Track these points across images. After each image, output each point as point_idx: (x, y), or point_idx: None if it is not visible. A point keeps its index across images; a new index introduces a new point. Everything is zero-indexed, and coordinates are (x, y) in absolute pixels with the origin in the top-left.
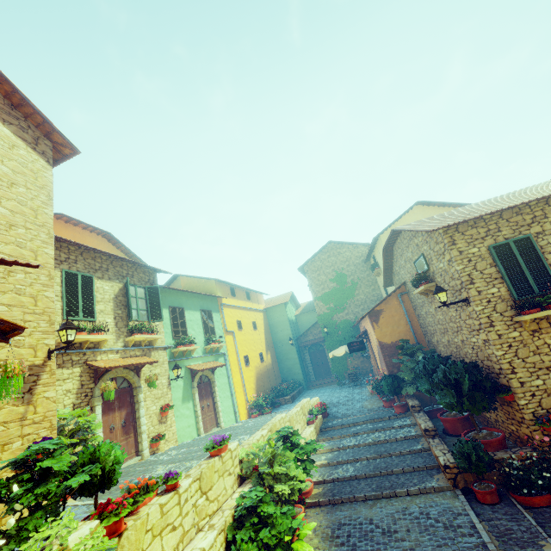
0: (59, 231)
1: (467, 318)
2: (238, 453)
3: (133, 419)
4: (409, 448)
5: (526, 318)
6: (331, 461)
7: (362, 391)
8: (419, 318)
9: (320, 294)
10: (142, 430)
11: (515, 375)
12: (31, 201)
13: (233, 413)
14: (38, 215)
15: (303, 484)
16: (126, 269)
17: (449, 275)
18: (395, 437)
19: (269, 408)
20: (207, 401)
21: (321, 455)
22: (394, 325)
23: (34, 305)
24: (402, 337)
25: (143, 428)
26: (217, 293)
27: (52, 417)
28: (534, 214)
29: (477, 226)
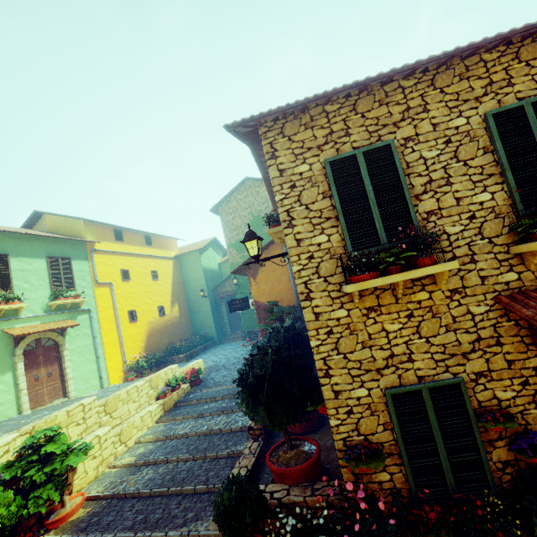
0: None
1: None
2: None
3: None
4: (231, 447)
5: (349, 289)
6: (138, 460)
7: None
8: None
9: (234, 240)
10: None
11: (329, 380)
12: None
13: (98, 378)
14: None
15: None
16: None
17: None
18: (231, 427)
19: (153, 369)
20: (49, 369)
21: (142, 446)
22: (275, 282)
23: None
24: (282, 297)
25: None
26: (86, 236)
27: None
28: (407, 104)
29: (314, 126)
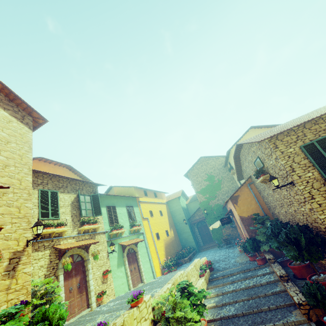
0: (41, 167)
1: (294, 194)
2: (150, 303)
3: (85, 282)
4: (271, 290)
5: None
6: (217, 304)
7: (234, 250)
8: (264, 198)
9: (199, 189)
10: (91, 289)
11: None
12: (19, 150)
13: (151, 272)
14: (23, 158)
15: (198, 324)
16: (78, 185)
17: (278, 168)
18: (260, 283)
19: (175, 267)
20: (134, 265)
21: (211, 299)
22: (248, 204)
23: (18, 212)
24: (254, 212)
25: (91, 288)
26: (135, 195)
27: (28, 286)
28: None
29: (290, 135)
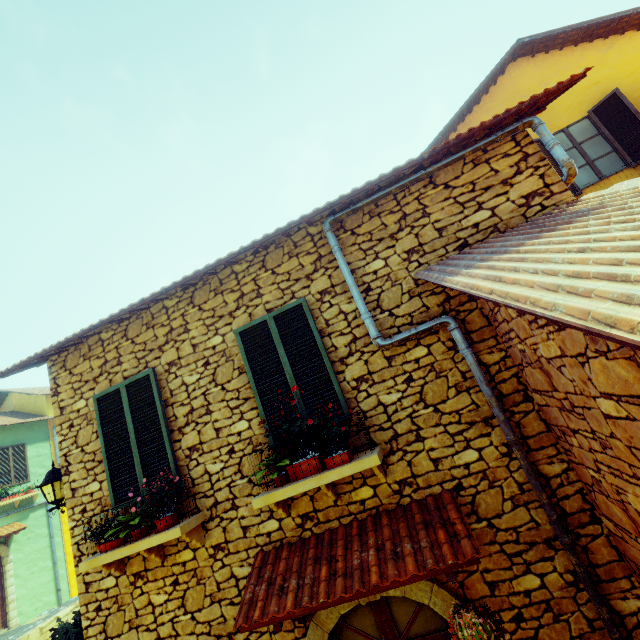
0: None
1: None
2: None
3: None
4: None
5: (81, 568)
6: None
7: None
8: None
9: None
10: None
11: None
12: None
13: (54, 591)
14: None
15: None
16: None
17: None
18: None
19: None
20: None
21: None
22: None
23: None
24: None
25: None
26: (48, 412)
27: None
28: (171, 325)
29: (91, 356)
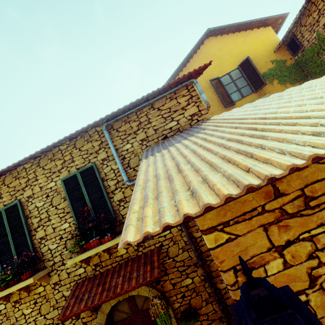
0: None
1: None
2: None
3: None
4: None
5: None
6: None
7: None
8: None
9: None
10: None
11: None
12: None
13: None
14: None
15: None
16: None
17: None
18: None
19: None
20: None
21: None
22: None
23: None
24: None
25: None
26: None
27: None
28: (28, 177)
29: None
